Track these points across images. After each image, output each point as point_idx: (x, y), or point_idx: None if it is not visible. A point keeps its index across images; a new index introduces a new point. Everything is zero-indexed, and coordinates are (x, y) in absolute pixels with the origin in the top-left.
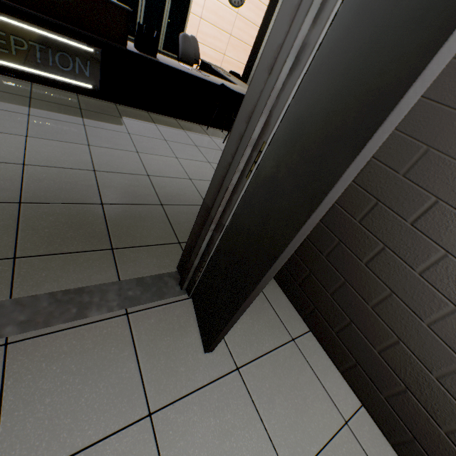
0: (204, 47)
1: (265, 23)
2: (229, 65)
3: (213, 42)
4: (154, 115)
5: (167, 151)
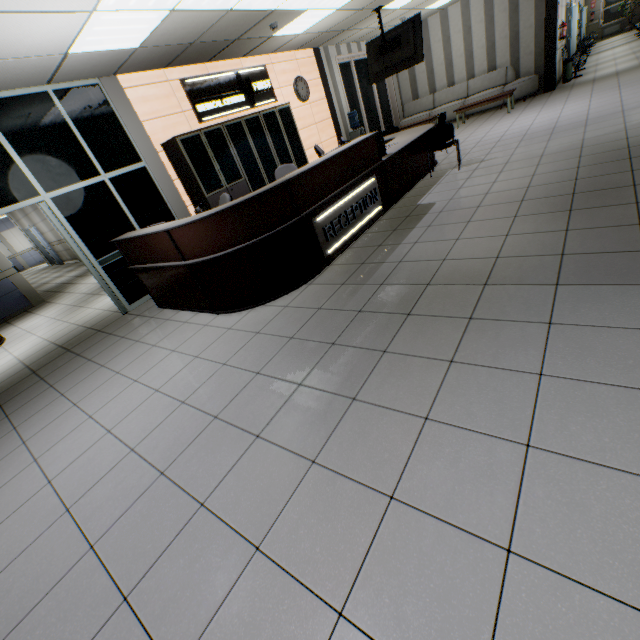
0: (308, 152)
1: (327, 91)
2: (328, 149)
3: (310, 142)
4: (405, 196)
5: (481, 186)
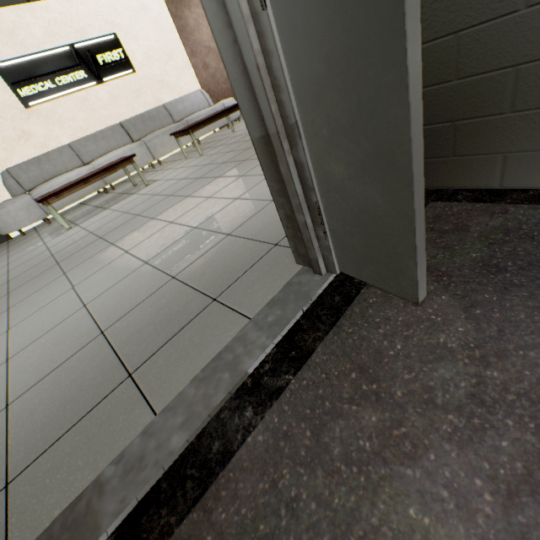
0: None
1: None
2: None
3: None
4: None
5: None
